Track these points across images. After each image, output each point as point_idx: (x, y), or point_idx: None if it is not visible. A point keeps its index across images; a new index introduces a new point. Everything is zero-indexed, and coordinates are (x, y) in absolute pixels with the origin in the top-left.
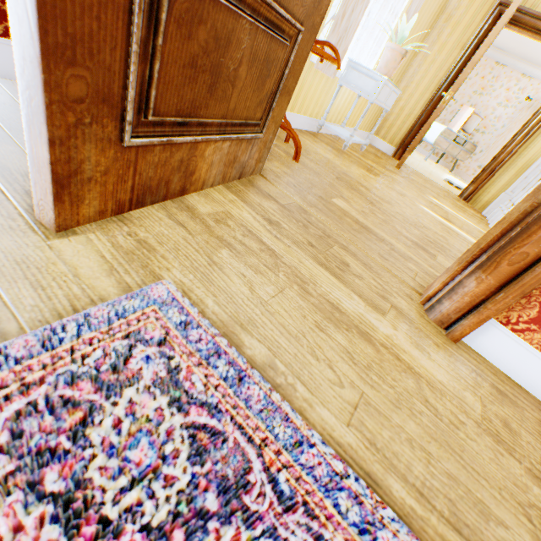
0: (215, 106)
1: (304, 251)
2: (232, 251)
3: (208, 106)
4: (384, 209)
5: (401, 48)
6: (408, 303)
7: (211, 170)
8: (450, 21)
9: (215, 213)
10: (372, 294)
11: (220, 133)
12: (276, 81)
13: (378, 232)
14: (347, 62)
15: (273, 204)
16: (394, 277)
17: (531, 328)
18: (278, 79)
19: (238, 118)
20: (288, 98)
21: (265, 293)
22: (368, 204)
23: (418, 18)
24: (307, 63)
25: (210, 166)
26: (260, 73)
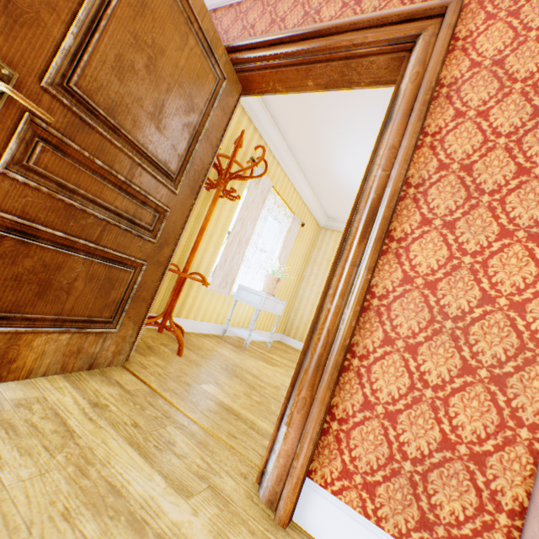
0: (46, 306)
1: (120, 431)
2: (10, 432)
3: (36, 305)
4: (266, 391)
5: (274, 276)
6: (238, 482)
7: (44, 358)
8: (316, 263)
9: (25, 397)
10: (187, 473)
11: (56, 326)
12: (127, 292)
13: (243, 412)
14: (238, 286)
15: (116, 389)
16: (235, 454)
17: (345, 484)
18: (129, 290)
19: (79, 315)
20: (146, 303)
21: (15, 476)
22: (247, 388)
23: (292, 261)
24: (203, 287)
25: (41, 354)
26: (103, 286)
